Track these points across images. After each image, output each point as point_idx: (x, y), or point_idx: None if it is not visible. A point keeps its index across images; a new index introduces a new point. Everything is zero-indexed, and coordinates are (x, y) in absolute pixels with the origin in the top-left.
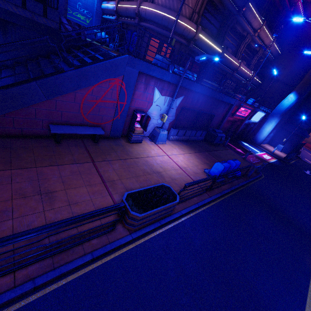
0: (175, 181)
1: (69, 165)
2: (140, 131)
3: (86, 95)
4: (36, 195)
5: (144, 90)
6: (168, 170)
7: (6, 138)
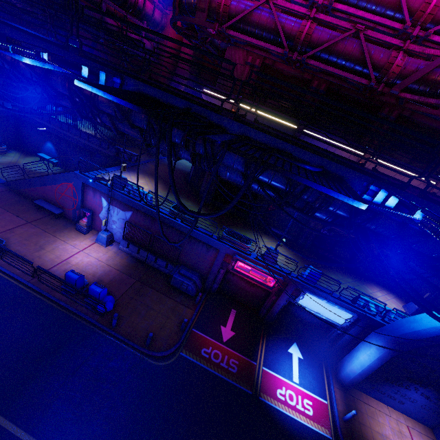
0: (36, 258)
1: (18, 217)
2: (83, 224)
3: (57, 189)
4: None
5: (93, 196)
6: (51, 253)
7: (28, 199)
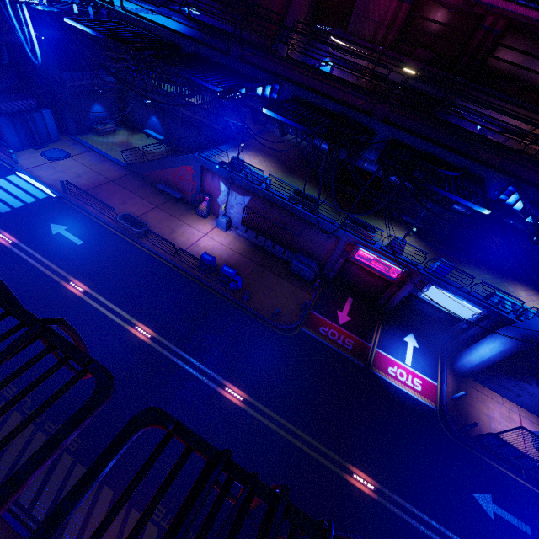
0: (172, 240)
1: (147, 202)
2: (203, 209)
3: (176, 172)
4: (122, 201)
5: (212, 180)
6: (182, 236)
7: (149, 183)
